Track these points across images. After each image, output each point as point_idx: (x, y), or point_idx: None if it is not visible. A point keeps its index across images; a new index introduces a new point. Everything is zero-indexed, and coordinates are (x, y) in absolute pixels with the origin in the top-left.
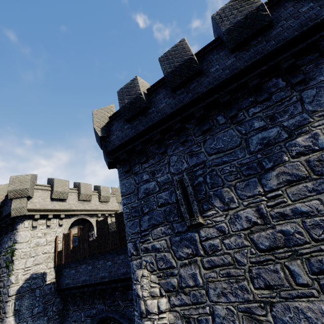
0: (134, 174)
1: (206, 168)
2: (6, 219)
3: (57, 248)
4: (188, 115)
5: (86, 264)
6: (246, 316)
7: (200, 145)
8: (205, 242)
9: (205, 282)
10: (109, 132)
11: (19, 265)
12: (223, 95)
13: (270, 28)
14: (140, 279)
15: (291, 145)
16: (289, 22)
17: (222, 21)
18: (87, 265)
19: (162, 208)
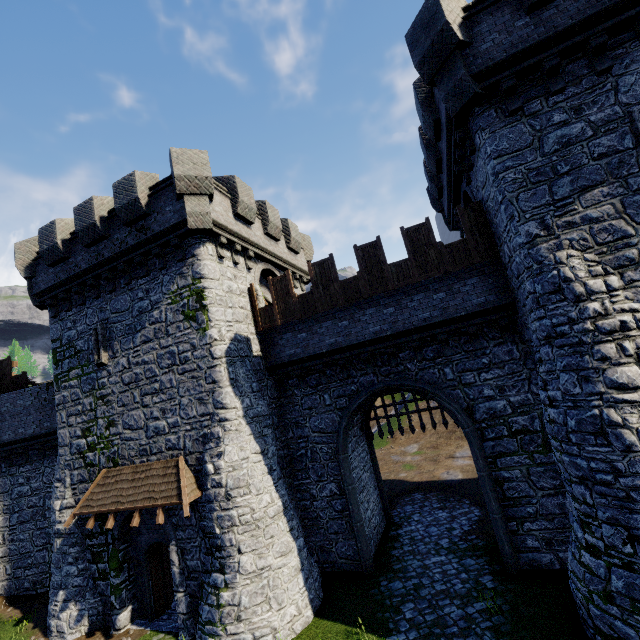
0: (530, 117)
1: None
2: (167, 238)
3: (257, 305)
4: None
5: (334, 320)
6: None
7: None
8: None
9: None
10: (471, 37)
11: (218, 314)
12: None
13: None
14: (566, 260)
15: None
16: None
17: None
18: (337, 320)
19: (603, 161)
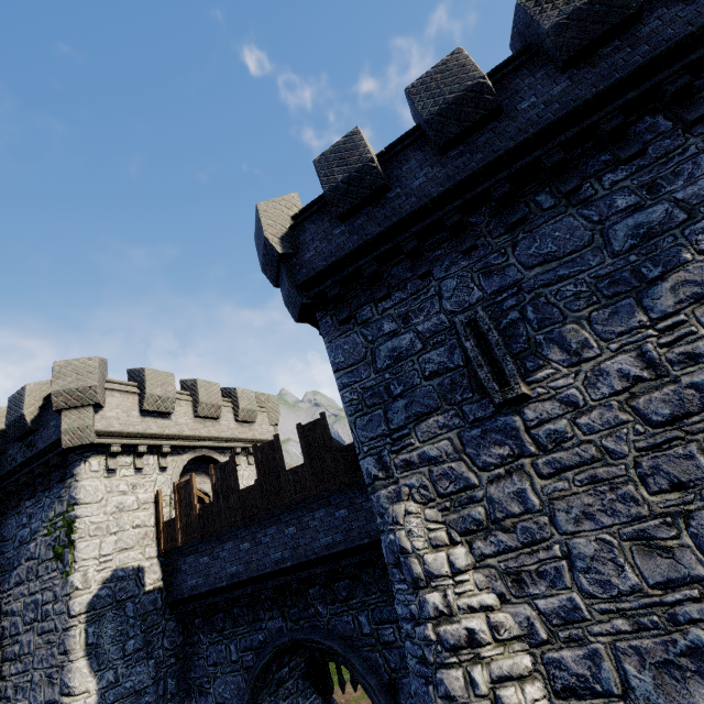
0: (362, 325)
1: (524, 294)
2: (47, 457)
3: (162, 517)
4: (477, 195)
5: (236, 540)
6: (639, 546)
7: (506, 251)
8: (537, 429)
9: (546, 502)
10: (297, 246)
11: (88, 550)
12: (549, 152)
13: (637, 22)
14: (403, 519)
15: (696, 231)
16: (674, 9)
17: (542, 10)
18: (239, 541)
19: (435, 381)
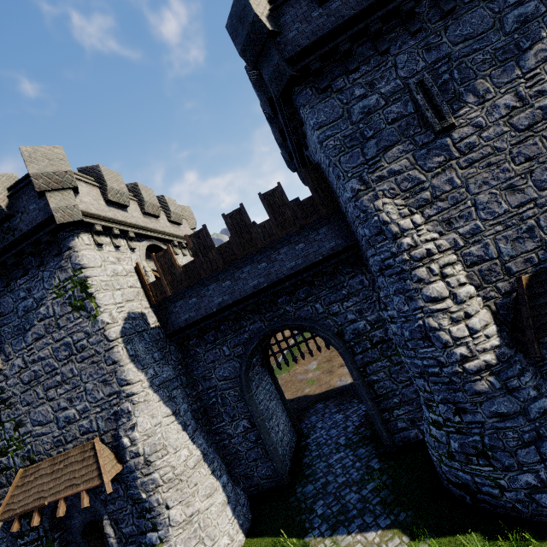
0: (338, 93)
1: (452, 62)
2: (37, 236)
3: (146, 281)
4: None
5: (218, 282)
6: (509, 191)
7: (440, 34)
8: (459, 143)
9: (464, 181)
10: (279, 26)
11: (106, 299)
12: None
13: None
14: (382, 207)
15: None
16: None
17: None
18: (221, 281)
19: (396, 125)
